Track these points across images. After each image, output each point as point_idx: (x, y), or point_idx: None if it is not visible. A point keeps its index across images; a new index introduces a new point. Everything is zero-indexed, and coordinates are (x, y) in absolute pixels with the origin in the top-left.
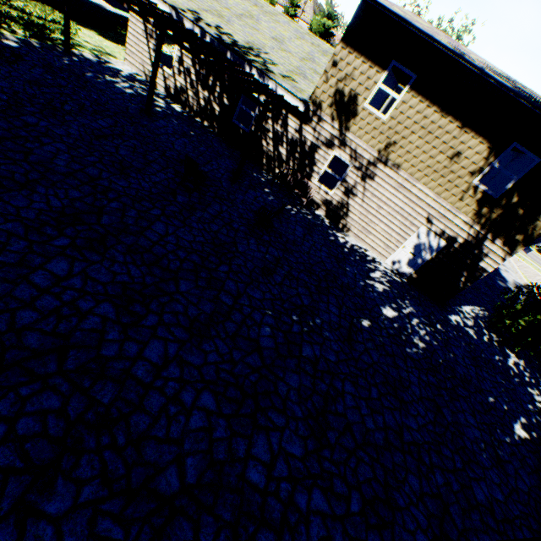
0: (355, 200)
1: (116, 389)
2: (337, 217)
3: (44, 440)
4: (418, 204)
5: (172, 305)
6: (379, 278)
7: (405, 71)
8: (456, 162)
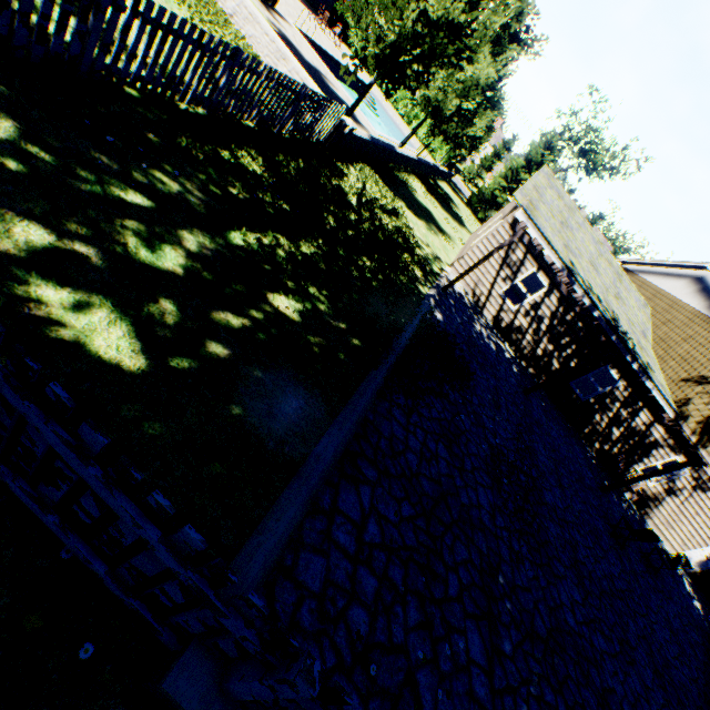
0: (673, 499)
1: None
2: (643, 504)
3: None
4: None
5: None
6: (689, 589)
7: None
8: None
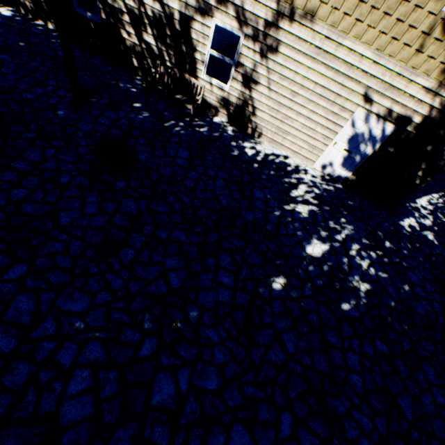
0: (260, 91)
1: None
2: (243, 120)
3: None
4: (348, 75)
5: None
6: (304, 195)
7: None
8: None
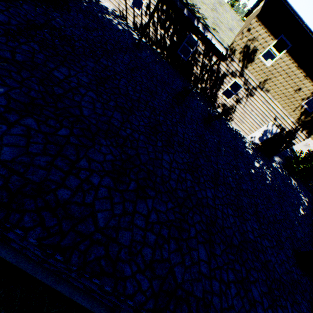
0: (240, 106)
1: (208, 210)
2: (228, 113)
3: (204, 231)
4: (272, 111)
5: (203, 171)
6: (248, 147)
7: (286, 42)
8: (297, 93)
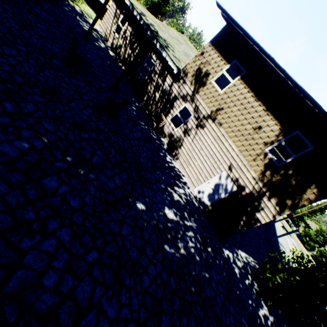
0: (188, 139)
1: None
2: (174, 147)
3: None
4: (226, 154)
5: None
6: (181, 193)
7: (240, 67)
8: (257, 133)
